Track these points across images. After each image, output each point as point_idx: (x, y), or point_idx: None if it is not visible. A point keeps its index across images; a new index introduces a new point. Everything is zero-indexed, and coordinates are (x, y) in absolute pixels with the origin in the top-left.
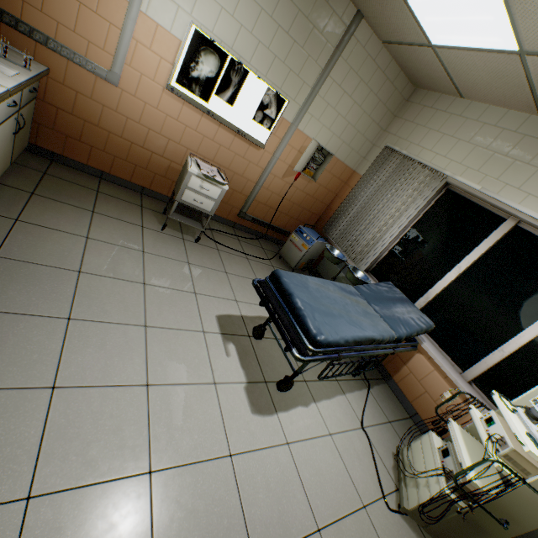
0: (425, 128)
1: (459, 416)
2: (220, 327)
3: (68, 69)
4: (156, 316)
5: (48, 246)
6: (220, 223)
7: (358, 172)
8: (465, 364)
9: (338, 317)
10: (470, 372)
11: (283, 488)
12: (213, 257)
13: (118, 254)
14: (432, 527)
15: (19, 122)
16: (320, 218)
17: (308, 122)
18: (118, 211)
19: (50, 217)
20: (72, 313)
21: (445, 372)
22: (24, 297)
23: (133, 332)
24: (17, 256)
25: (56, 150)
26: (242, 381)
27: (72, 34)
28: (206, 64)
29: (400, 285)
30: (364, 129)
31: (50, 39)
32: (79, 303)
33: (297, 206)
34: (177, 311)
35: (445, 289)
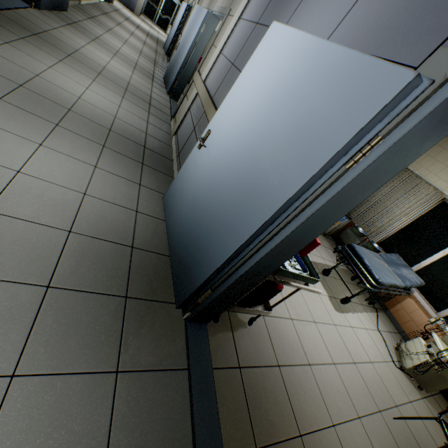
0: (433, 159)
1: (437, 331)
2: None
3: None
4: None
5: None
6: None
7: None
8: (439, 308)
9: (381, 271)
10: (442, 313)
11: (355, 343)
12: None
13: None
14: (418, 377)
15: None
16: None
17: None
18: None
19: None
20: None
21: (427, 310)
22: None
23: None
24: None
25: None
26: (326, 295)
27: None
28: None
29: (400, 255)
30: None
31: None
32: None
33: None
34: None
35: (432, 263)
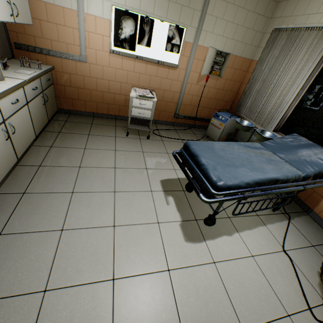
0: None
1: None
2: (163, 187)
3: (62, 63)
4: (121, 185)
5: (65, 157)
6: (164, 124)
7: (255, 59)
8: None
9: (239, 166)
10: None
11: (210, 295)
12: (158, 146)
13: (101, 154)
14: None
15: (44, 97)
16: (232, 103)
17: (204, 37)
18: (102, 131)
19: (67, 142)
20: (74, 189)
21: None
22: (52, 184)
23: (107, 196)
24: (50, 164)
25: (70, 108)
26: (178, 220)
27: (58, 43)
28: (127, 27)
29: (308, 135)
30: (252, 25)
31: (49, 50)
32: (78, 184)
33: (212, 99)
34: (134, 181)
35: None
